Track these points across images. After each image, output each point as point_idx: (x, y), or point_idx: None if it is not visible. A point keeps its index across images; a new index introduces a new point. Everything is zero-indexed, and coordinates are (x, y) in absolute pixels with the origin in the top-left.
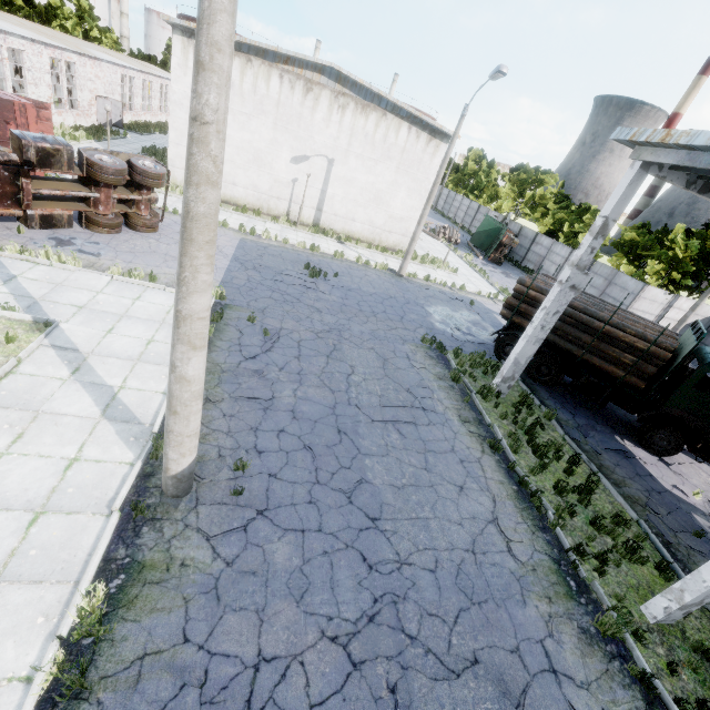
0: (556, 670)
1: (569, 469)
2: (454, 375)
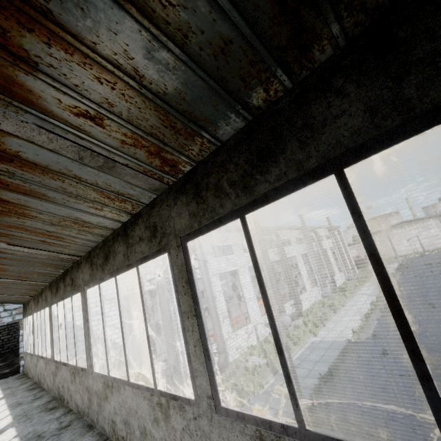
0: None
1: None
2: None
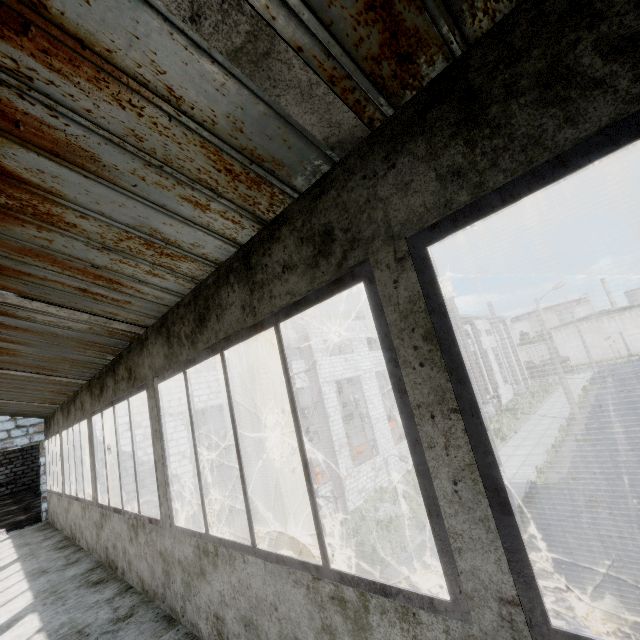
0: None
1: None
2: None
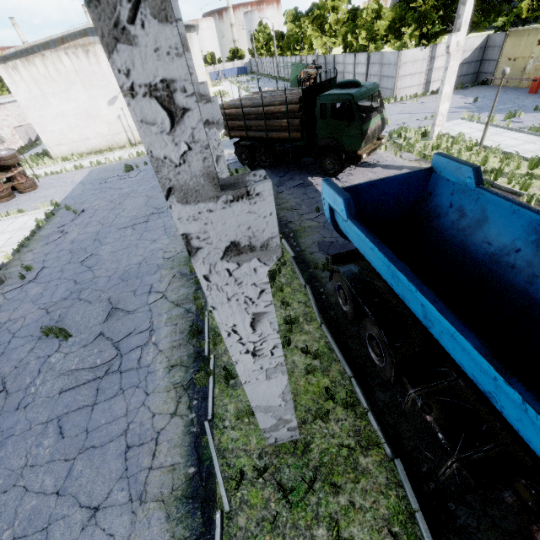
0: (151, 291)
1: None
2: None
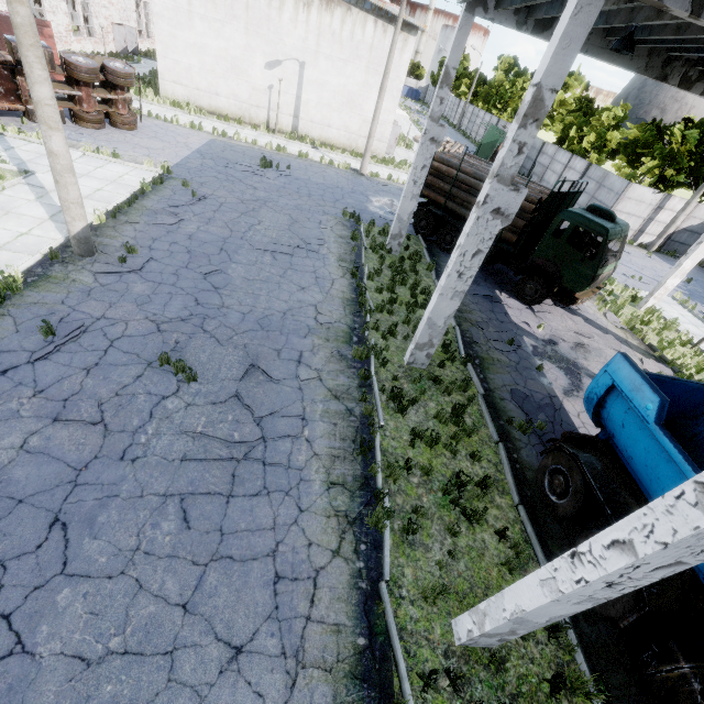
0: (301, 362)
1: (414, 294)
2: (352, 234)
